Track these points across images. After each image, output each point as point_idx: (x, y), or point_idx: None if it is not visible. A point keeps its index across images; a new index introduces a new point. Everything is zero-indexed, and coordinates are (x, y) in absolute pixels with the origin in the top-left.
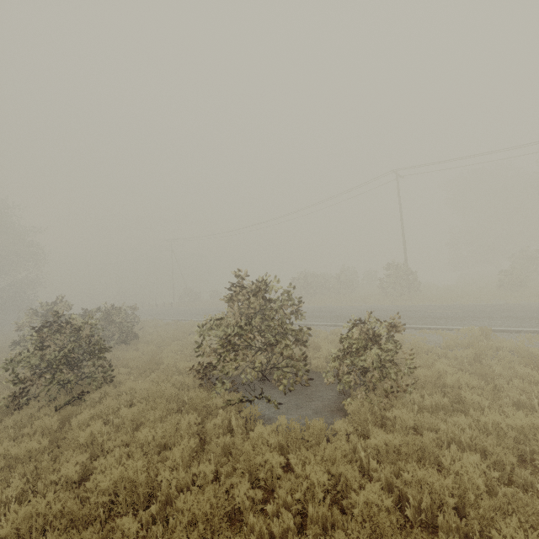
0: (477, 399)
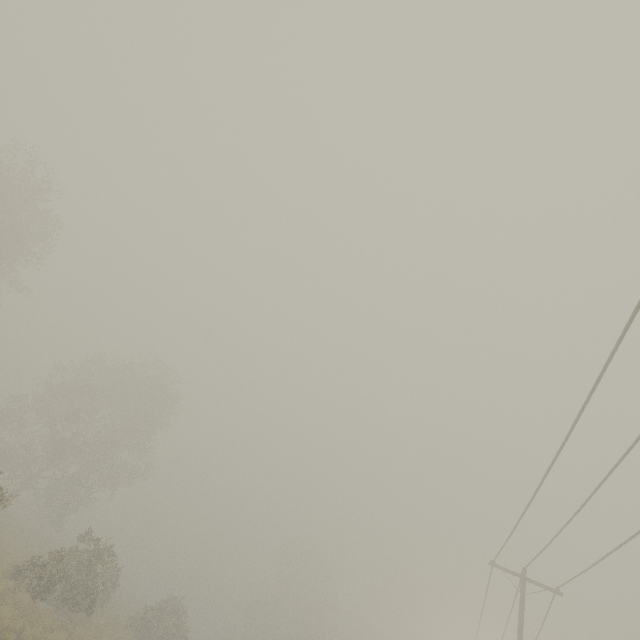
0: None
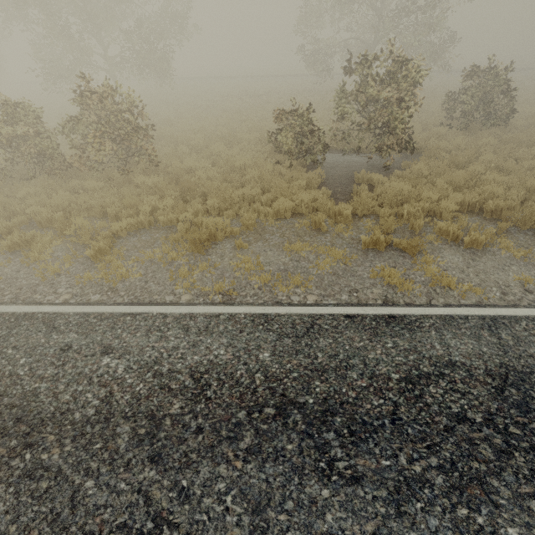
0: (237, 157)
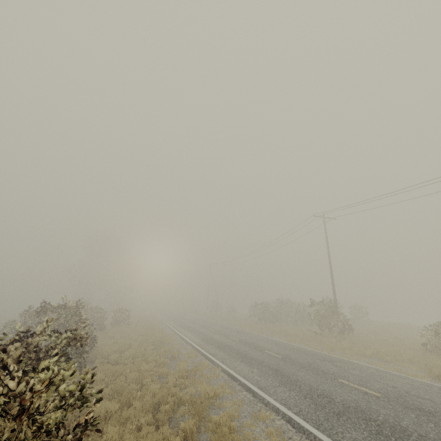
0: None
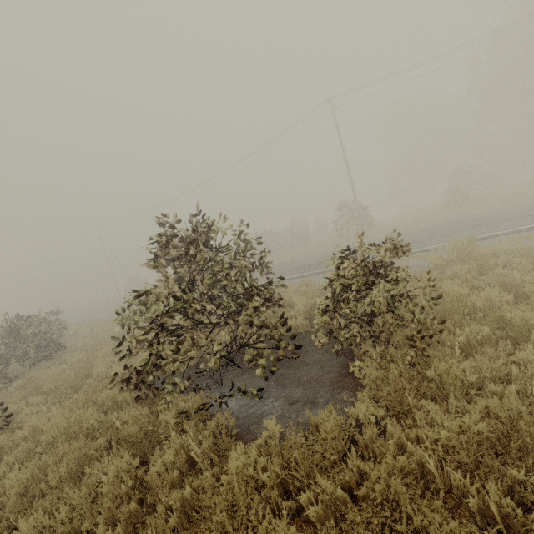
0: None
